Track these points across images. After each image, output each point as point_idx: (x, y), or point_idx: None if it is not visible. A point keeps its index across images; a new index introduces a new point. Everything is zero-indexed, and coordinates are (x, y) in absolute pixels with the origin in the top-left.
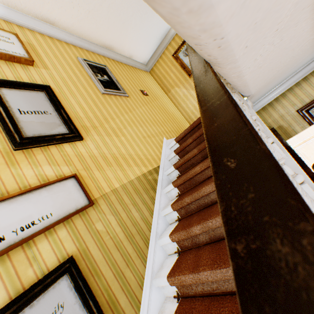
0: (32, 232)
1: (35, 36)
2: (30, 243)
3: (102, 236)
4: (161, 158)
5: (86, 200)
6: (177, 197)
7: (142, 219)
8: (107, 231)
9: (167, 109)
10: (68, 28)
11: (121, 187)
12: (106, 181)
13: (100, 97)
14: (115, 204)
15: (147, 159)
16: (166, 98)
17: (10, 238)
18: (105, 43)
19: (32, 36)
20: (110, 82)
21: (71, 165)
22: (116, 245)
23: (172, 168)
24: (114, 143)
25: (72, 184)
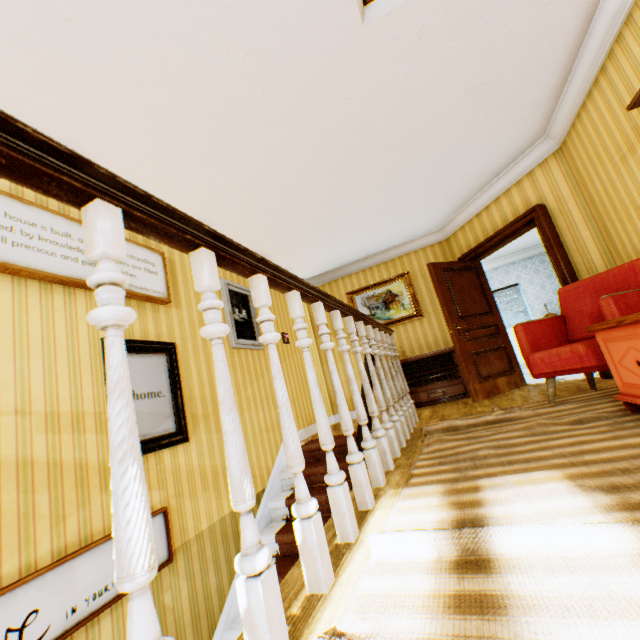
0: (103, 602)
1: None
2: (94, 618)
3: (167, 614)
4: (271, 472)
5: (166, 552)
6: (273, 557)
7: (218, 588)
8: (174, 607)
9: None
10: (225, 231)
11: (209, 529)
12: (194, 518)
13: (227, 354)
14: (194, 560)
15: (254, 475)
16: (313, 345)
17: (81, 609)
18: (263, 251)
19: None
20: (247, 323)
21: (164, 488)
22: (178, 631)
23: (283, 503)
24: (221, 446)
25: (158, 524)
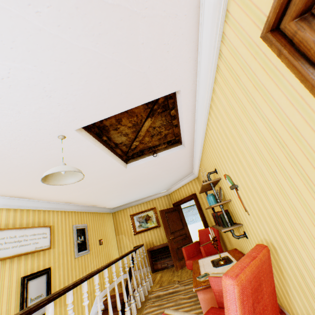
0: None
1: (58, 215)
2: None
3: None
4: None
5: None
6: None
7: None
8: None
9: (111, 253)
10: (78, 203)
11: None
12: None
13: (73, 262)
14: None
15: None
16: (114, 239)
17: None
18: (94, 204)
19: (57, 216)
20: (84, 242)
21: None
22: None
23: None
24: (65, 312)
25: None
